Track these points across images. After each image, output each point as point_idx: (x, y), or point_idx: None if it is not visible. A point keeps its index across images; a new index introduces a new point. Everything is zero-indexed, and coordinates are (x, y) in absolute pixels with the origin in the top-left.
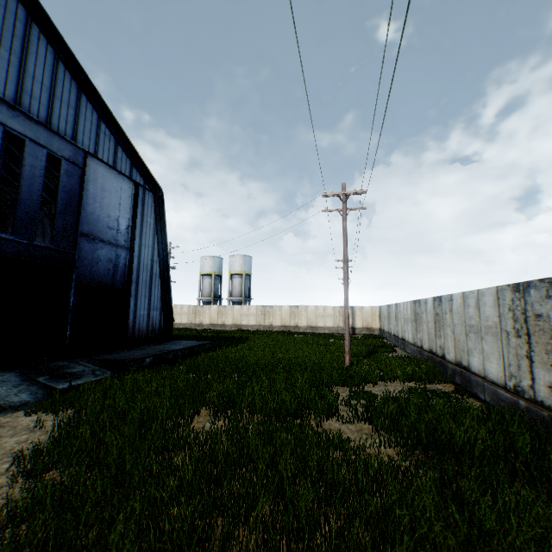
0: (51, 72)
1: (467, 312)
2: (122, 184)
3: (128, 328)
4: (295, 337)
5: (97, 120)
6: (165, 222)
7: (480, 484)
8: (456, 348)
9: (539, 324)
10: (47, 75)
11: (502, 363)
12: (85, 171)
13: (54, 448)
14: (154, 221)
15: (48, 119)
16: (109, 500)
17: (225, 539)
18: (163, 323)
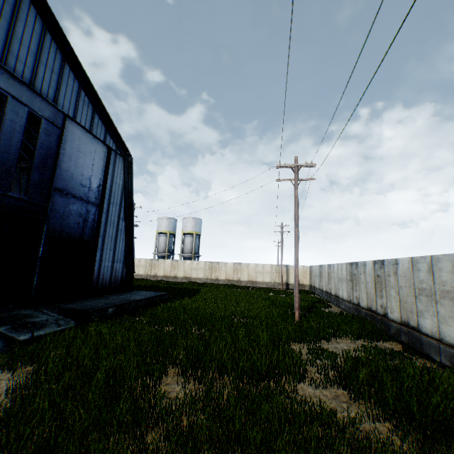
0: (38, 39)
1: (417, 276)
2: (97, 147)
3: (93, 278)
4: (240, 290)
5: (78, 88)
6: (132, 184)
7: None
8: (402, 308)
9: None
10: (34, 41)
11: None
12: (63, 131)
13: (4, 423)
14: (123, 182)
15: (32, 81)
16: None
17: None
18: (125, 275)
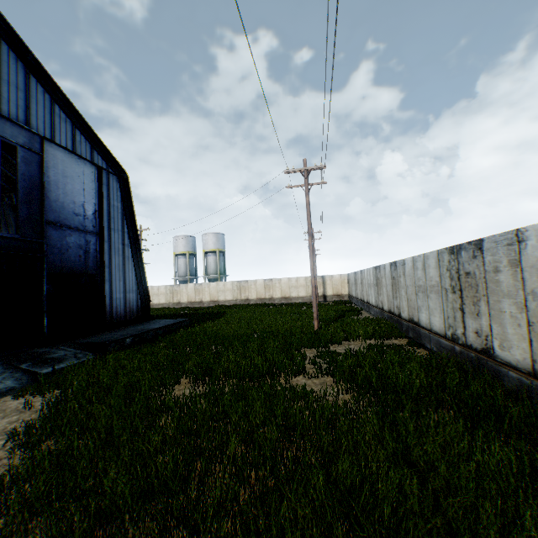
0: None
1: (417, 274)
2: (84, 168)
3: (106, 311)
4: (270, 308)
5: (50, 102)
6: (133, 205)
7: (413, 413)
8: (409, 306)
9: (468, 281)
10: None
11: (443, 316)
12: (44, 157)
13: (46, 424)
14: (122, 204)
15: None
16: (102, 457)
17: (204, 474)
18: (140, 305)
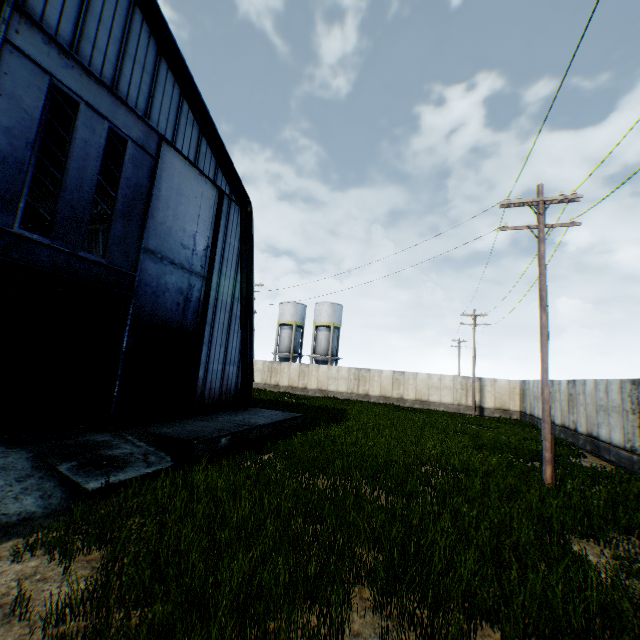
0: (123, 18)
1: None
2: (204, 189)
3: (197, 387)
4: (409, 415)
5: (179, 97)
6: (252, 248)
7: None
8: None
9: None
10: (118, 22)
11: None
12: (158, 162)
13: None
14: (239, 244)
15: (114, 82)
16: None
17: None
18: (240, 384)
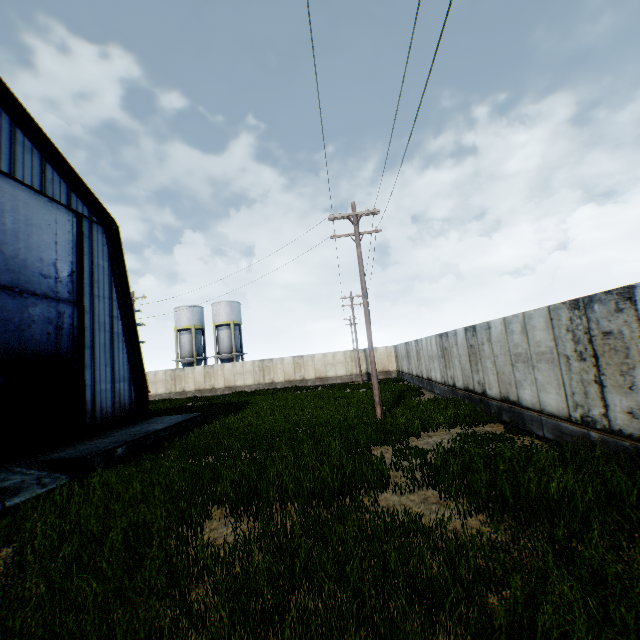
0: None
1: (512, 339)
2: (58, 215)
3: (86, 410)
4: (305, 393)
5: (10, 126)
6: (125, 265)
7: (607, 549)
8: (501, 381)
9: (609, 343)
10: None
11: (563, 392)
12: None
13: None
14: (110, 264)
15: None
16: None
17: None
18: (135, 398)
